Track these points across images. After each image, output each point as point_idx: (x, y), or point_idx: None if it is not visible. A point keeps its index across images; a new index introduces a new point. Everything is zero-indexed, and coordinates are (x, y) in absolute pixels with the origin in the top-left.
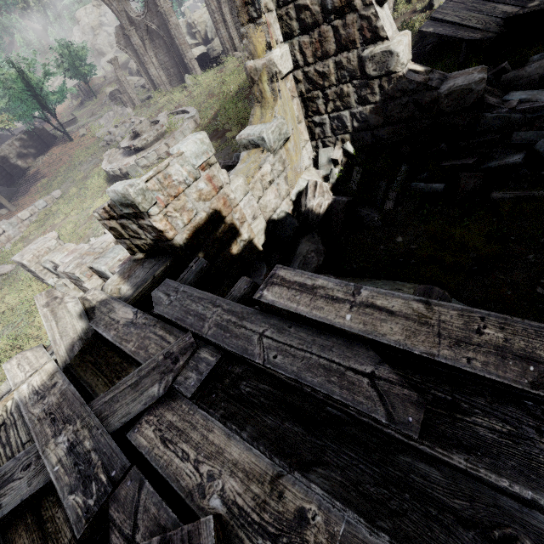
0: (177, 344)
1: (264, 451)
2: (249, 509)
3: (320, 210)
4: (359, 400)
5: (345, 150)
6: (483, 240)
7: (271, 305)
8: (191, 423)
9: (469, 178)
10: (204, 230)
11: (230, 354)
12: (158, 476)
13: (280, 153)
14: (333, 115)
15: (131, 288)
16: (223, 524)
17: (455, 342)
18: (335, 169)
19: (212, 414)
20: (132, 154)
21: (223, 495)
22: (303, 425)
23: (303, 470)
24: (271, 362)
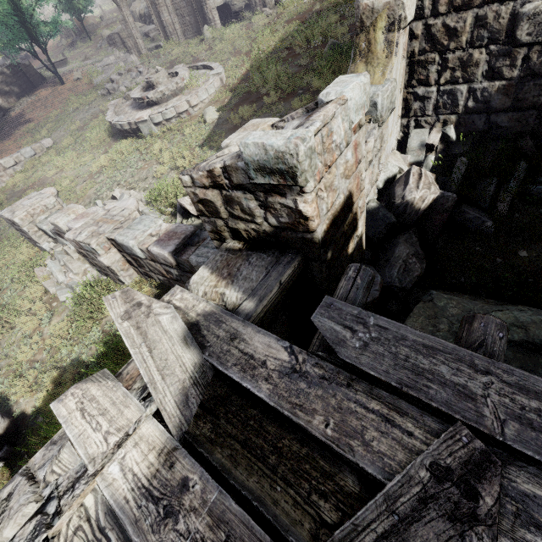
0: (448, 449)
1: None
2: None
3: (422, 205)
4: None
5: (445, 134)
6: None
7: None
8: None
9: None
10: (337, 220)
11: None
12: None
13: (382, 127)
14: (445, 88)
15: (250, 298)
16: None
17: None
18: (431, 156)
19: None
20: (143, 107)
21: None
22: None
23: None
24: None
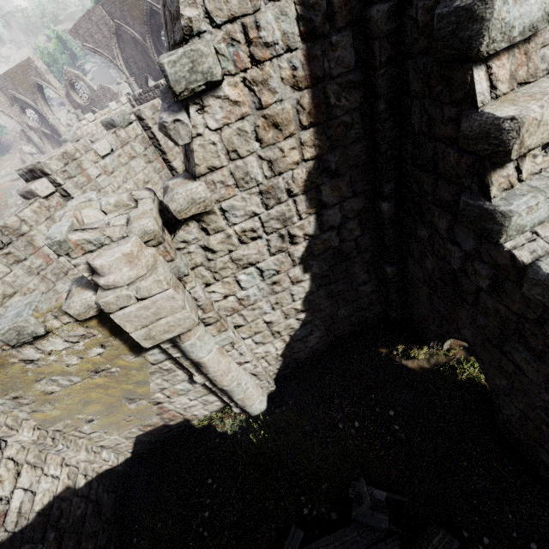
0: None
1: None
2: None
3: None
4: None
5: None
6: None
7: None
8: None
9: None
10: None
11: None
12: None
13: None
14: None
15: None
16: None
17: None
18: None
19: None
20: None
21: None
22: None
23: None
24: None
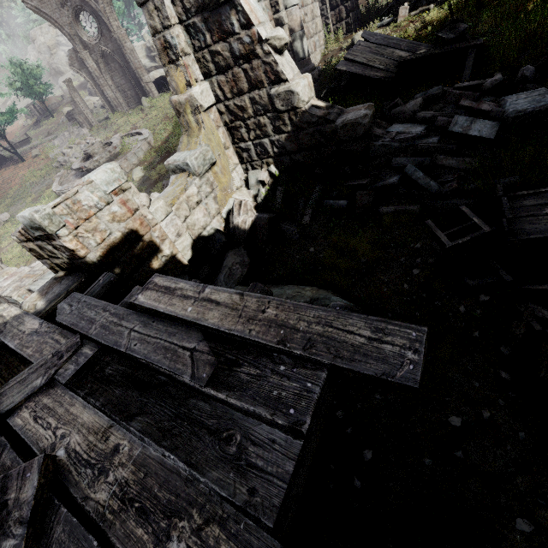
0: (65, 344)
1: (107, 413)
2: (82, 452)
3: (246, 226)
4: (178, 367)
5: (270, 172)
6: (369, 248)
7: (141, 306)
8: (60, 402)
9: (363, 195)
10: (120, 248)
11: (106, 347)
12: (26, 445)
13: (207, 176)
14: (256, 142)
15: (44, 303)
16: (62, 465)
17: (247, 320)
18: (262, 189)
19: (78, 394)
20: (84, 175)
21: (68, 446)
22: (138, 391)
23: (128, 420)
24: (131, 349)
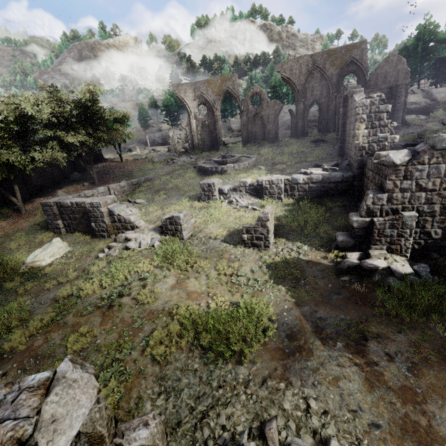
0: None
1: None
2: None
3: None
4: None
5: None
6: None
7: None
8: None
9: None
10: None
11: None
12: None
13: None
14: None
15: None
16: None
17: None
18: None
19: None
20: (219, 165)
21: None
22: None
23: None
24: None
